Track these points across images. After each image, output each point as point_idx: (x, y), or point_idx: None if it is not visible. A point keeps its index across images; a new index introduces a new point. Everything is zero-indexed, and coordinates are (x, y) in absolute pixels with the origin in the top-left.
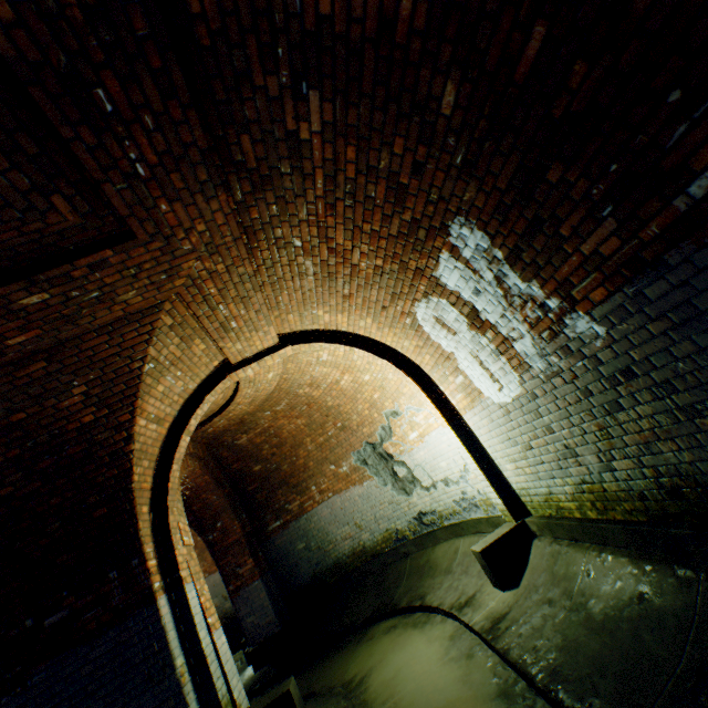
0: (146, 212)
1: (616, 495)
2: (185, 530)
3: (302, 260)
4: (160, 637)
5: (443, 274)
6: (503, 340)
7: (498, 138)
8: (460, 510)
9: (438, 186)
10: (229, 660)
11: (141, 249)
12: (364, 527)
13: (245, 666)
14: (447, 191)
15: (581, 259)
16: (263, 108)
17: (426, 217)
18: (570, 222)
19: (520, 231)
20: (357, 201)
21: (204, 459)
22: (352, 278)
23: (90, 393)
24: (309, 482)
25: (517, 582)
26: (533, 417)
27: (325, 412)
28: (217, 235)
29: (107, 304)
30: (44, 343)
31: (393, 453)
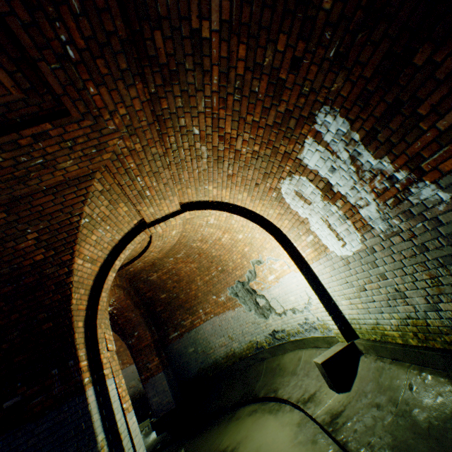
0: (77, 93)
1: (438, 329)
2: (109, 339)
3: (199, 146)
4: (87, 419)
5: (305, 157)
6: (351, 207)
7: (371, 28)
8: (303, 330)
9: (311, 79)
10: (137, 435)
11: (74, 125)
12: (234, 338)
13: (150, 431)
14: (318, 84)
15: (435, 134)
16: (173, 6)
17: (297, 108)
18: (430, 101)
19: (379, 115)
20: (244, 96)
21: (127, 289)
22: (235, 161)
23: (40, 238)
24: (198, 307)
25: (348, 387)
26: (370, 267)
27: (210, 259)
28: (135, 119)
29: (50, 170)
30: (2, 198)
31: (256, 289)
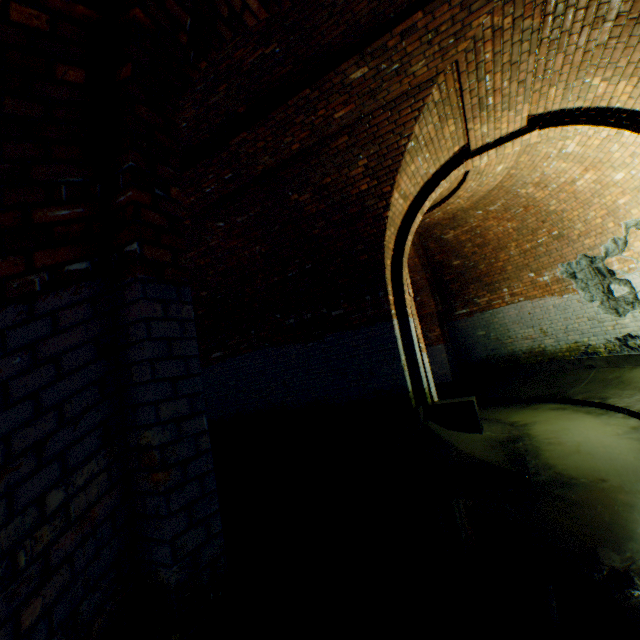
0: None
1: None
2: (409, 286)
3: None
4: (393, 341)
5: None
6: None
7: None
8: None
9: None
10: (429, 373)
11: (444, 7)
12: (549, 334)
13: None
14: None
15: None
16: None
17: None
18: None
19: None
20: None
21: (415, 246)
22: None
23: (367, 166)
24: (501, 285)
25: None
26: None
27: (542, 217)
28: None
29: (399, 78)
30: (352, 118)
31: (616, 270)
